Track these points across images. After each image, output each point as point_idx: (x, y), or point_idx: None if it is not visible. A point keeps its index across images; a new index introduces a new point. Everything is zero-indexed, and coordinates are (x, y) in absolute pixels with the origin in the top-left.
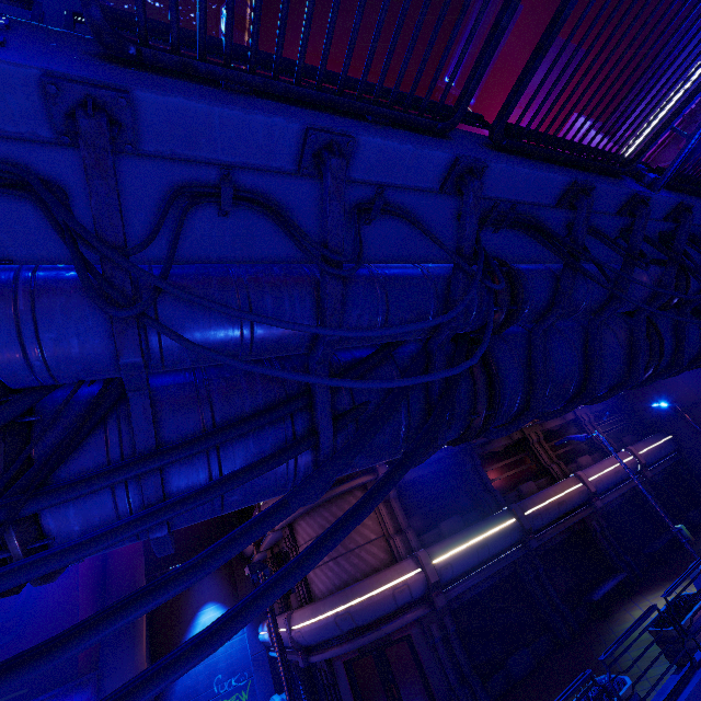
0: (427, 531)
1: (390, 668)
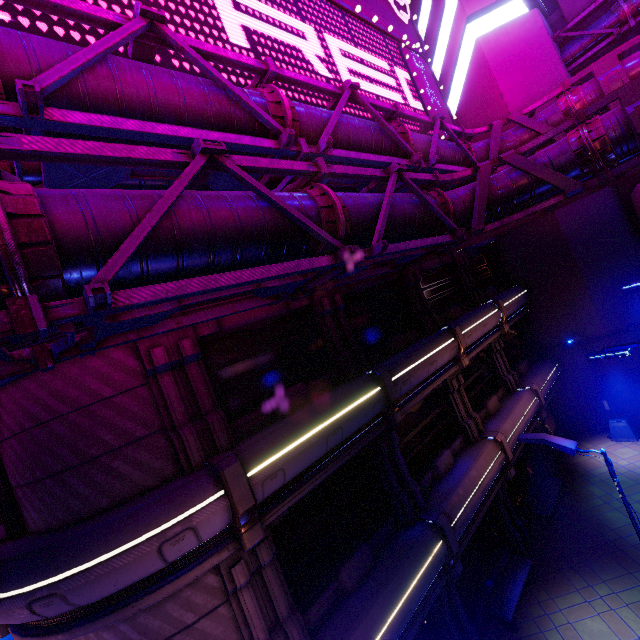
0: (320, 591)
1: None
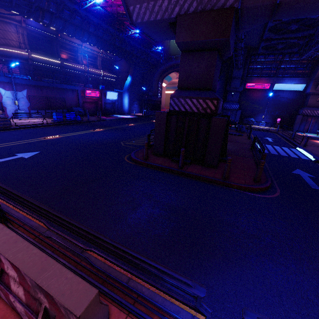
0: (34, 50)
1: (11, 69)
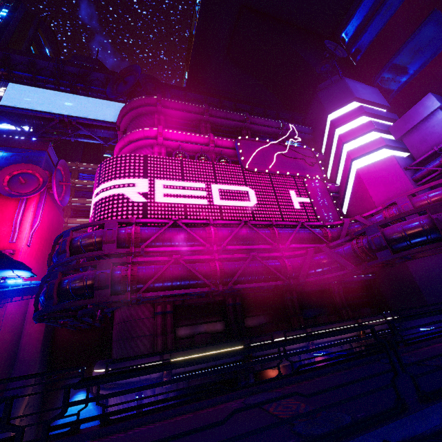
0: None
1: None
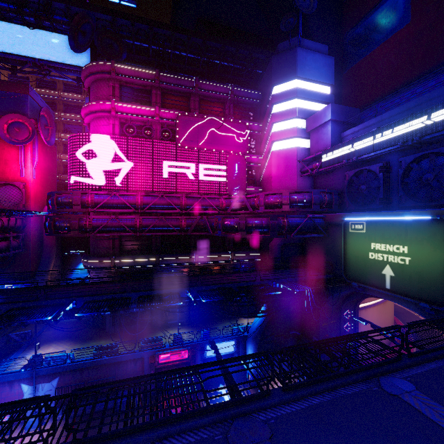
0: None
1: None
